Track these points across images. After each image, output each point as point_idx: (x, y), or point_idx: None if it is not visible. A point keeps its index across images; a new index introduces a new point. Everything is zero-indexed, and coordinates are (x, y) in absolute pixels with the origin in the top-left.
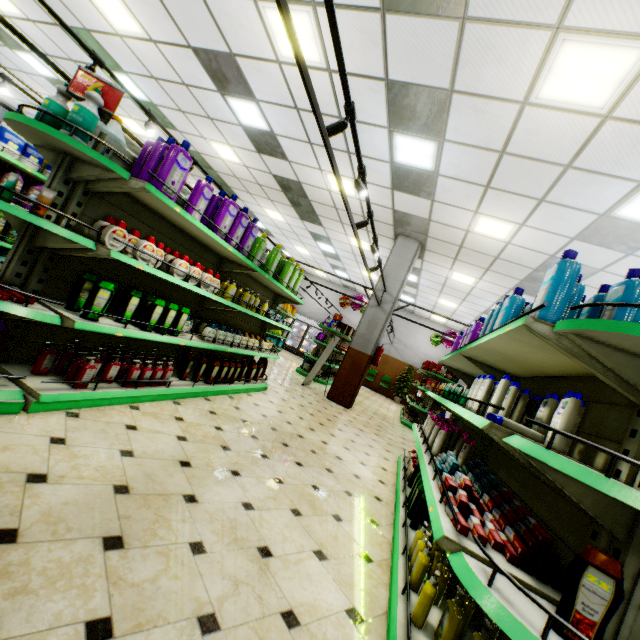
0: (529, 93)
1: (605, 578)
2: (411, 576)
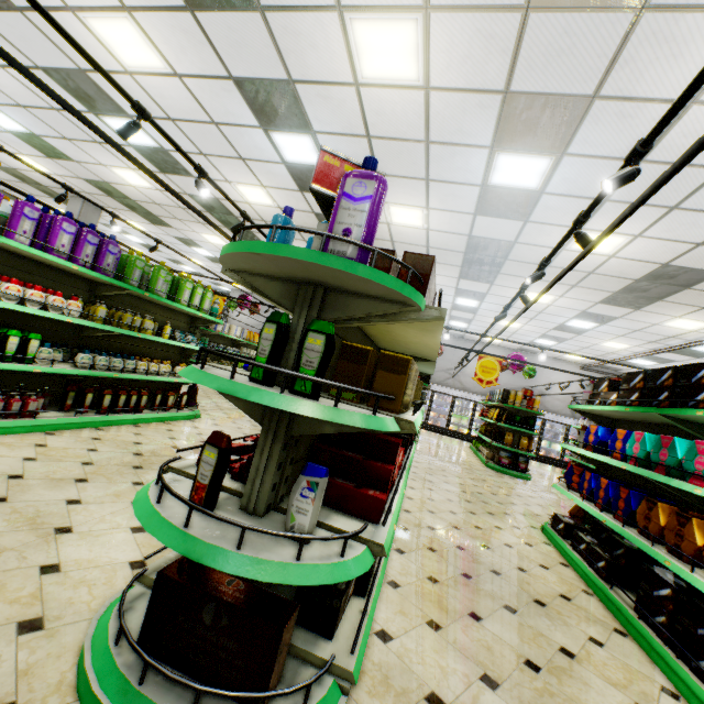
0: (355, 74)
1: (214, 450)
2: None
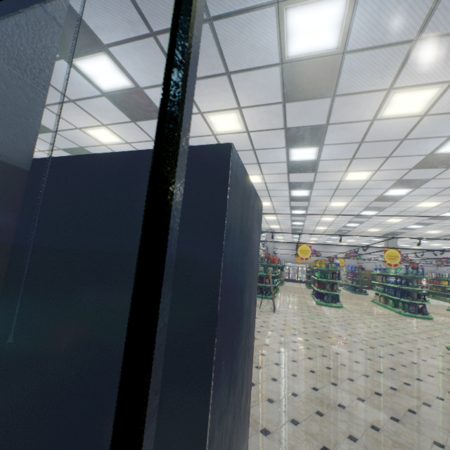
0: None
1: None
2: None
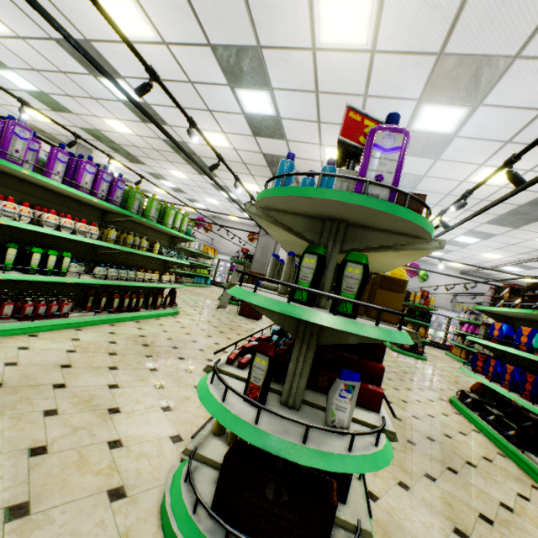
0: (313, 40)
1: (264, 358)
2: None
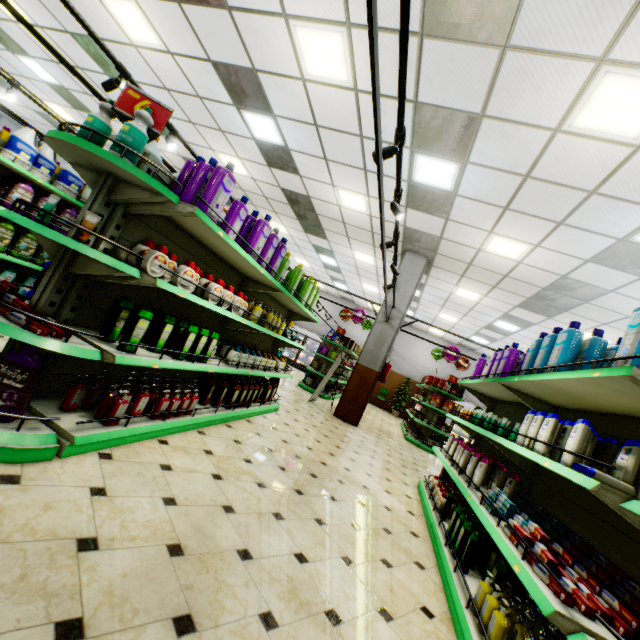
0: (563, 121)
1: None
2: (489, 639)
